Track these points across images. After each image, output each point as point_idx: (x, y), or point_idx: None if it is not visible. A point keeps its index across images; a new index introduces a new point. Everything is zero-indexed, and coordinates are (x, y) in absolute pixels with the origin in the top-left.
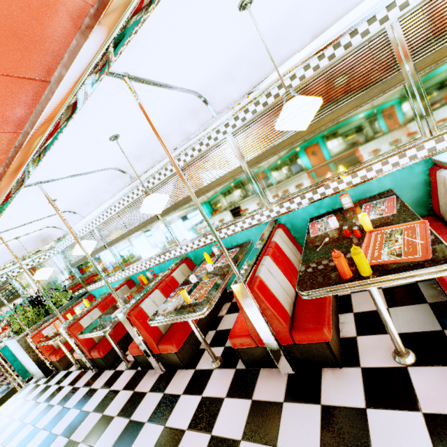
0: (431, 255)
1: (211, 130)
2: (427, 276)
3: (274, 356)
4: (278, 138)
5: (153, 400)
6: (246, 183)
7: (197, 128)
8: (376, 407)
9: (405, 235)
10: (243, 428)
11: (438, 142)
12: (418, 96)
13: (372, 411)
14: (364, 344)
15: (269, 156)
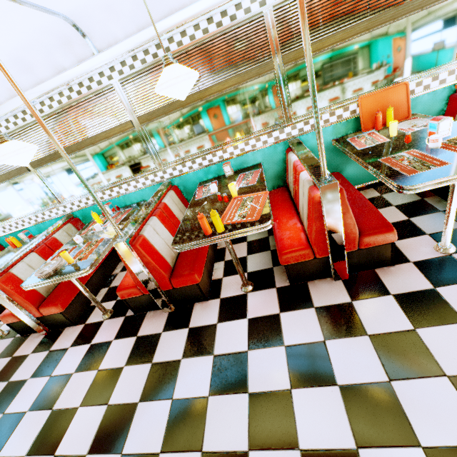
0: (261, 217)
1: (93, 71)
2: (254, 232)
3: (157, 300)
4: (169, 98)
5: (37, 359)
6: (138, 140)
7: (73, 63)
8: (223, 321)
9: (253, 202)
10: (127, 358)
11: (293, 129)
12: (283, 86)
13: (220, 324)
14: (226, 282)
15: (161, 115)
